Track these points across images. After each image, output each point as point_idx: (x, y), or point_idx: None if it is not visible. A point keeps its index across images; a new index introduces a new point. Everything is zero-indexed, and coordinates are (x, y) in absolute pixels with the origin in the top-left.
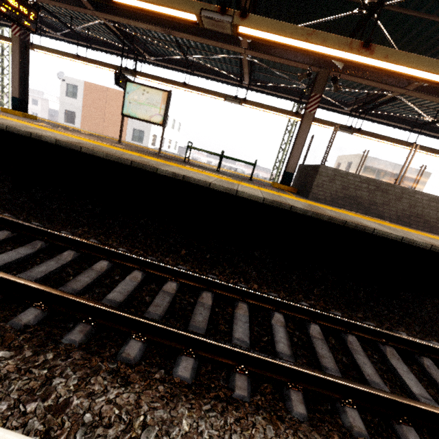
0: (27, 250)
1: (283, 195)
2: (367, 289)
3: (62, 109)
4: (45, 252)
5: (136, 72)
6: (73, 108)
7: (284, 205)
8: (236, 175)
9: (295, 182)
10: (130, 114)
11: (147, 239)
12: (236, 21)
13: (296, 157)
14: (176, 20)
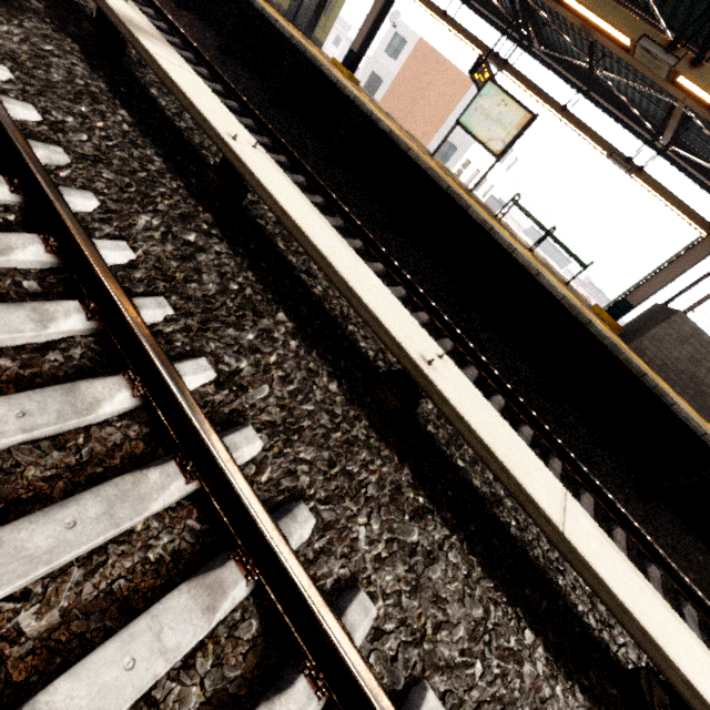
0: (333, 222)
1: (593, 317)
2: (618, 471)
3: (370, 69)
4: (341, 232)
5: (506, 64)
6: (383, 73)
7: (582, 316)
8: (550, 269)
9: (631, 324)
10: (467, 126)
11: (415, 273)
12: (681, 68)
13: (655, 287)
14: (603, 35)
